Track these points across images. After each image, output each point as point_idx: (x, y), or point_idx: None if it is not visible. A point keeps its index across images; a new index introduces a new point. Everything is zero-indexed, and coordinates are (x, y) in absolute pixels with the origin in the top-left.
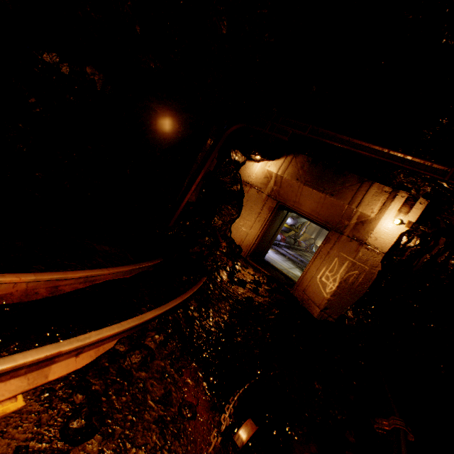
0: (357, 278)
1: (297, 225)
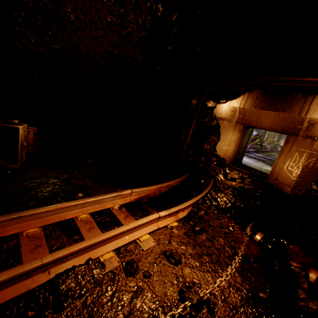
0: (316, 163)
1: (260, 134)
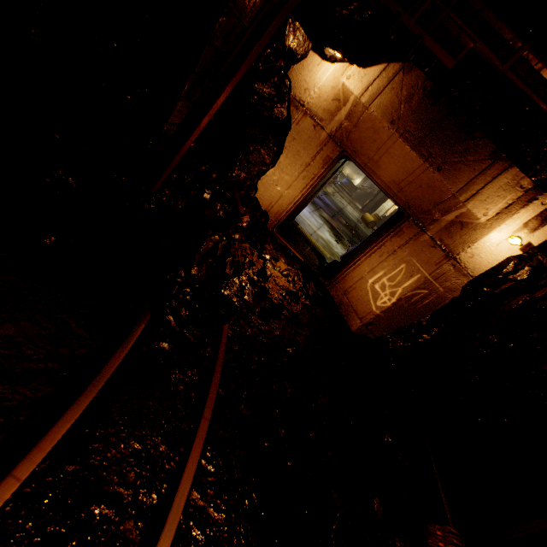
0: (424, 299)
1: None
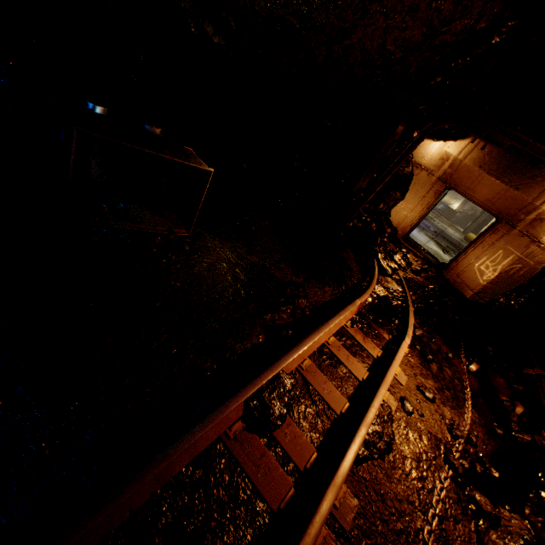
0: (519, 271)
1: None
